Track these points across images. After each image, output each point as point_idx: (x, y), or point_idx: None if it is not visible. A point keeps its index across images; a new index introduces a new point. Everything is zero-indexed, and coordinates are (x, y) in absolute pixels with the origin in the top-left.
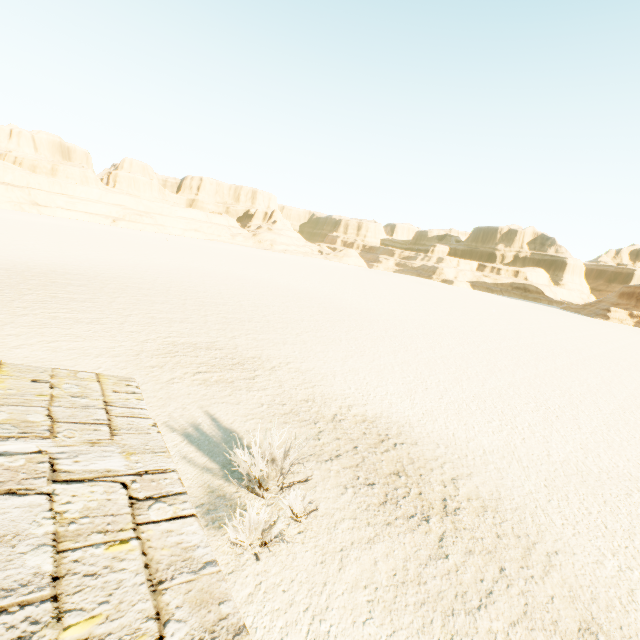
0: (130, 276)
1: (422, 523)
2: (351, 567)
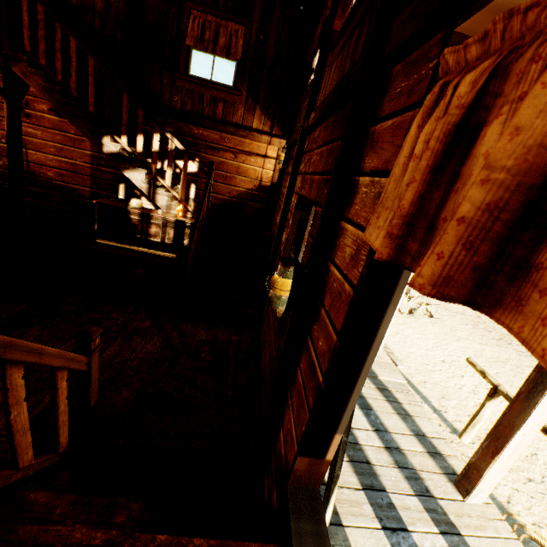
0: None
1: (530, 357)
2: (464, 343)
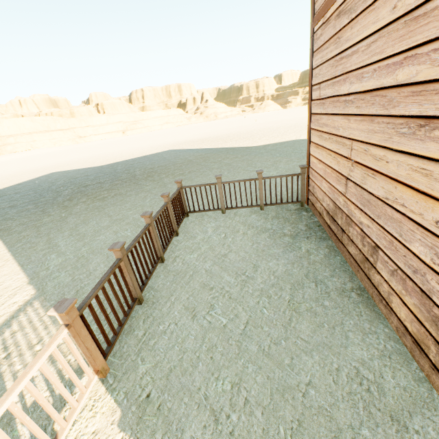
0: (225, 133)
1: None
2: None
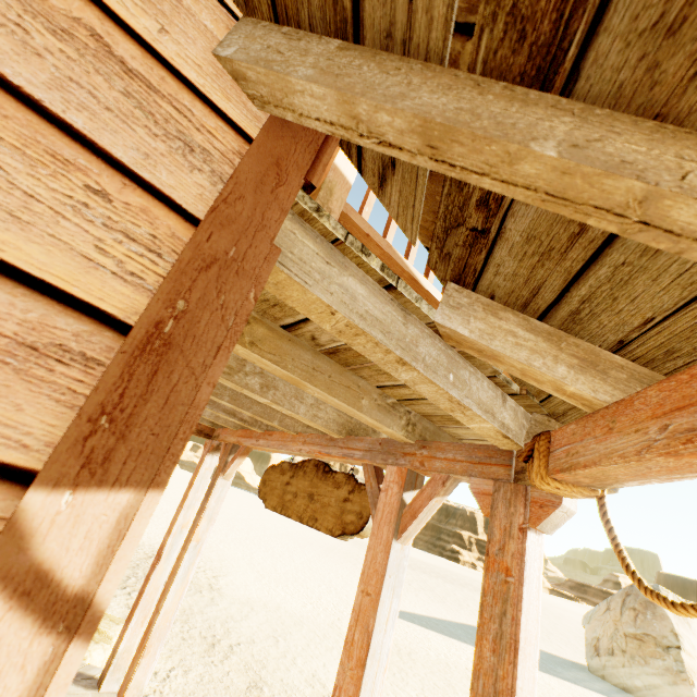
0: None
1: None
2: None
